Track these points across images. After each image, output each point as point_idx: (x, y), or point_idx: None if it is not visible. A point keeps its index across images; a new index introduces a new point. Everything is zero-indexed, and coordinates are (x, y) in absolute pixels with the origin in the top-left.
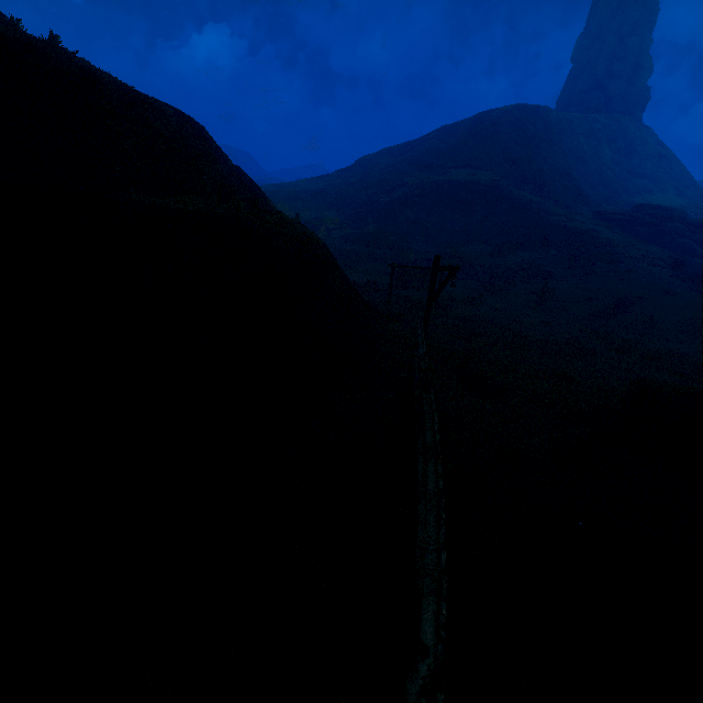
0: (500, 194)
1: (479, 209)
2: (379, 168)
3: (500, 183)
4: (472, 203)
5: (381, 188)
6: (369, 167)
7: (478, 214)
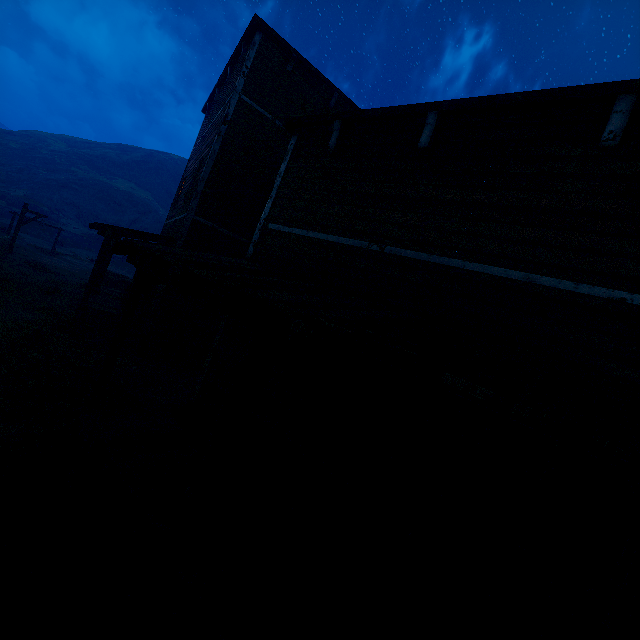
0: (149, 209)
1: (131, 213)
2: (49, 148)
3: (151, 202)
4: (126, 208)
5: (46, 165)
6: (38, 142)
7: (129, 217)
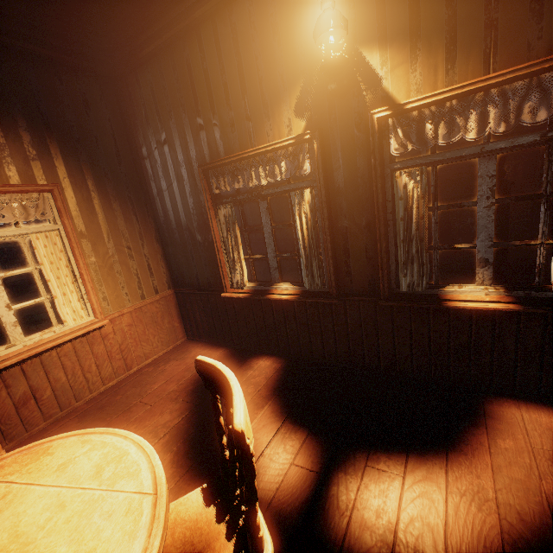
0: None
1: None
2: None
3: None
4: None
5: None
6: None
7: None
